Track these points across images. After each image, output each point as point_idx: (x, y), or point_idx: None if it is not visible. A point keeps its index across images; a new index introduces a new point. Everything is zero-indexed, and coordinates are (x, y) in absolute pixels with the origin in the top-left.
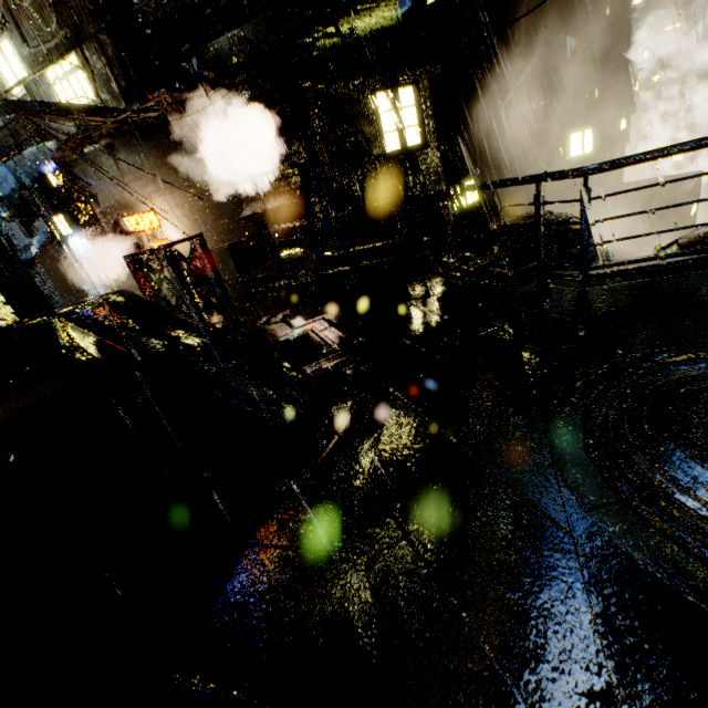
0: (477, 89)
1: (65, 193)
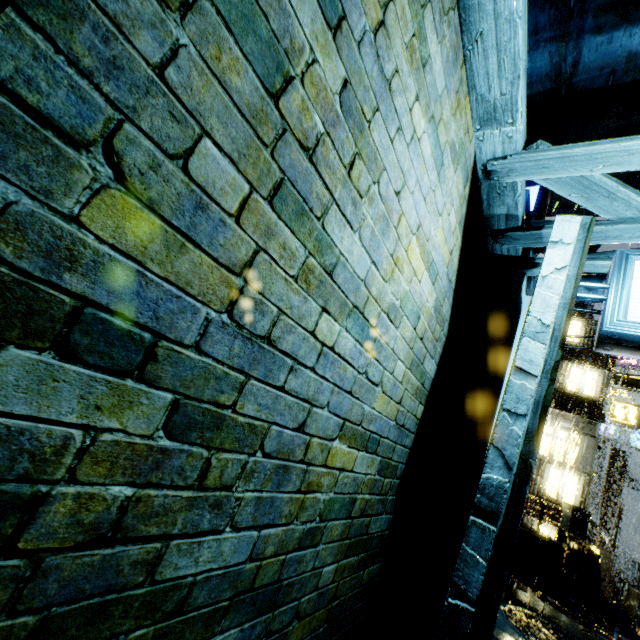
0: None
1: None
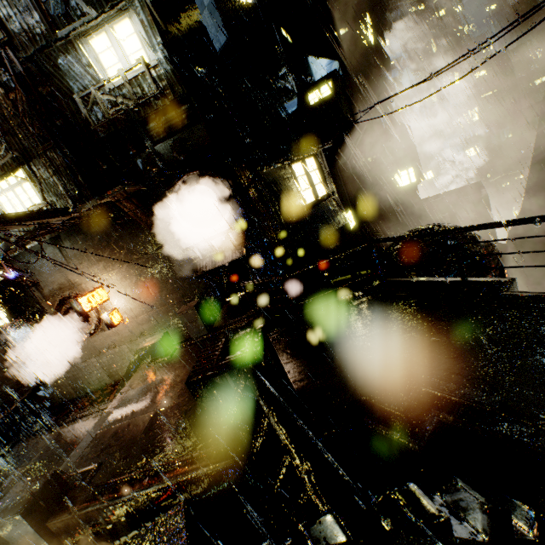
0: (339, 153)
1: (4, 286)
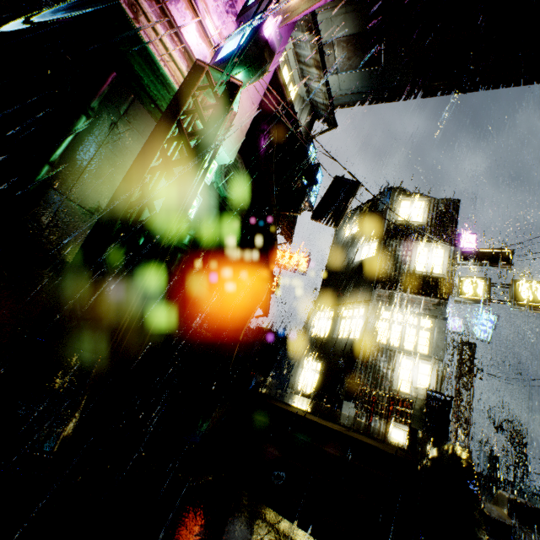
0: None
1: None
